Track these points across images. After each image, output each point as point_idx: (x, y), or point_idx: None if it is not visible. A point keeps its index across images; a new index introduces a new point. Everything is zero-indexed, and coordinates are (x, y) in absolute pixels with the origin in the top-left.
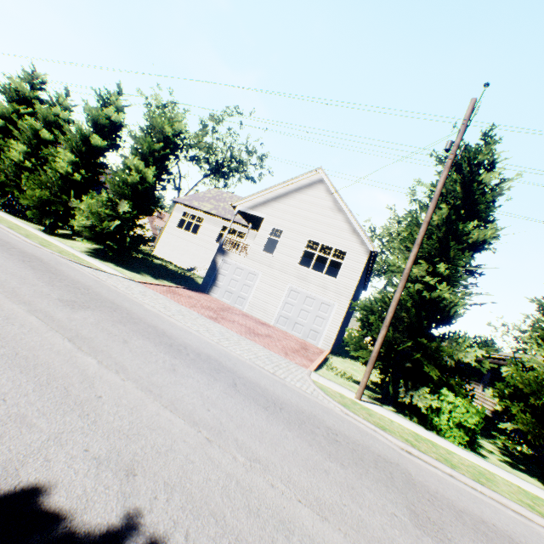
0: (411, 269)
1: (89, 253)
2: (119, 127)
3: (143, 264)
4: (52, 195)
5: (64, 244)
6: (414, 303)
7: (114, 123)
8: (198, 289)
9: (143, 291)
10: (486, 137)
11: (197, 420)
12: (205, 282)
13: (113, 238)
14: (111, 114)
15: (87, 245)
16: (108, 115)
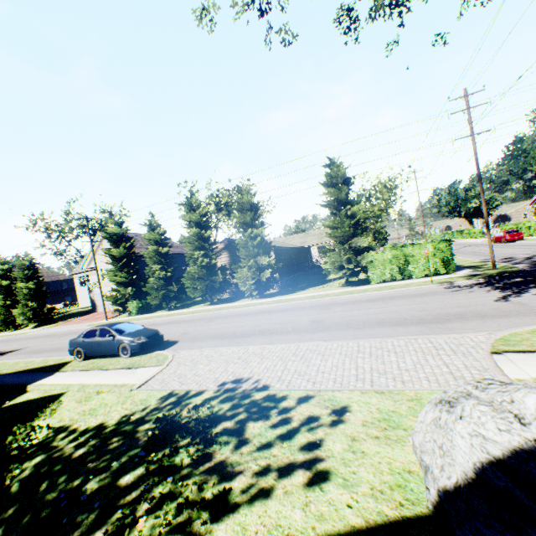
0: (110, 272)
1: (33, 328)
2: (11, 269)
3: (60, 318)
4: (7, 315)
5: (21, 331)
6: (117, 282)
7: (7, 269)
8: (91, 313)
9: (47, 329)
10: (110, 212)
11: (24, 344)
12: (93, 308)
13: (37, 317)
14: (3, 267)
15: (34, 325)
16: (2, 268)
